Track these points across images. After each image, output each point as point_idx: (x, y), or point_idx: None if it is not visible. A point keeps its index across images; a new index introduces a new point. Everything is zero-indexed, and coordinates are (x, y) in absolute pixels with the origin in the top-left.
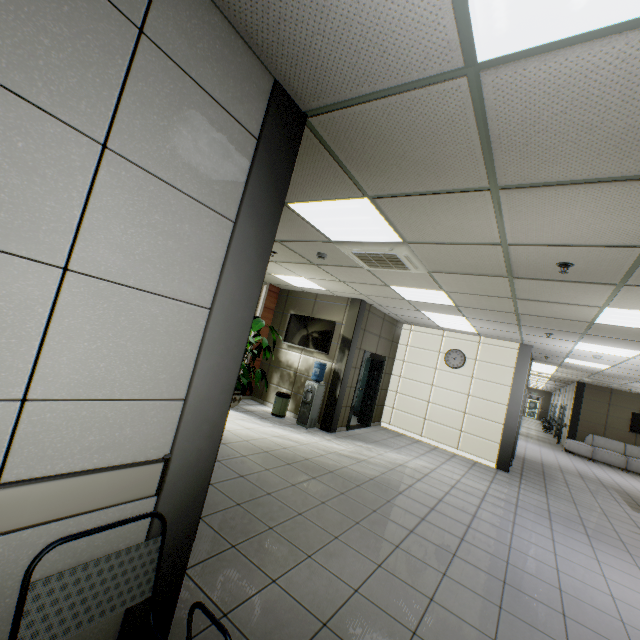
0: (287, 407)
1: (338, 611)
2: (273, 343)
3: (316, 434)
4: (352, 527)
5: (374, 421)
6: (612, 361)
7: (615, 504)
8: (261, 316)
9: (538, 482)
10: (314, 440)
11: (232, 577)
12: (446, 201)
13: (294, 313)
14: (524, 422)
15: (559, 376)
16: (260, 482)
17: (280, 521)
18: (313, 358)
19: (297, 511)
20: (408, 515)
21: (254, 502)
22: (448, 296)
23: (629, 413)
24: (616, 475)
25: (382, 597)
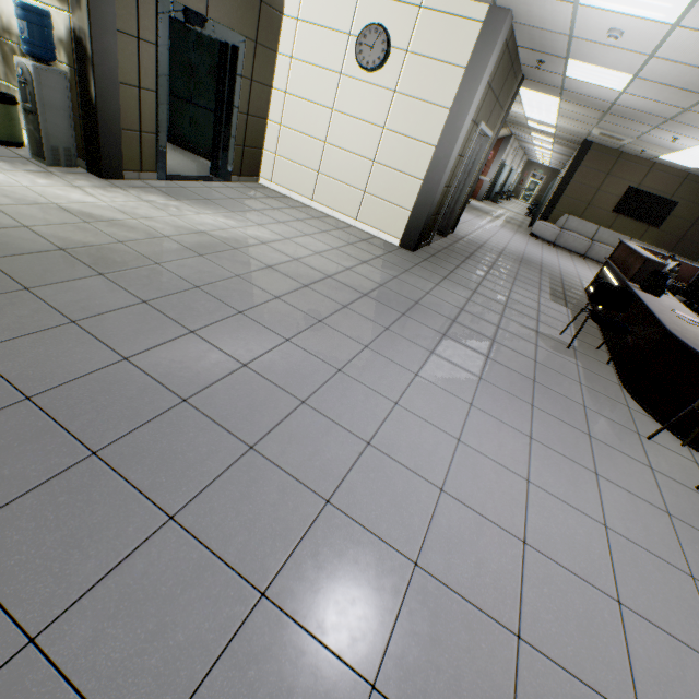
0: (18, 126)
1: None
2: None
3: (58, 177)
4: None
5: (241, 174)
6: (638, 54)
7: (534, 293)
8: None
9: (448, 266)
10: (27, 184)
11: None
12: None
13: None
14: (511, 205)
15: (564, 130)
16: None
17: None
18: (36, 3)
19: None
20: (36, 316)
21: None
22: None
23: (625, 188)
24: (568, 262)
25: None
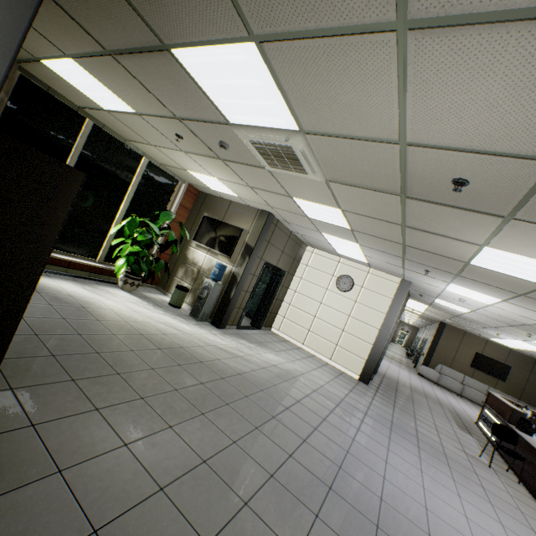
0: (184, 300)
1: (124, 514)
2: (181, 239)
3: (204, 327)
4: (195, 418)
5: (265, 326)
6: (473, 306)
7: (446, 422)
8: (176, 213)
9: (390, 396)
10: (199, 332)
11: (3, 463)
12: (343, 53)
13: (207, 216)
14: (393, 347)
15: (427, 315)
16: (116, 361)
17: (113, 403)
18: (217, 259)
19: (141, 395)
20: (260, 412)
21: (95, 380)
22: (345, 216)
23: (473, 352)
24: (452, 398)
25: (189, 498)
